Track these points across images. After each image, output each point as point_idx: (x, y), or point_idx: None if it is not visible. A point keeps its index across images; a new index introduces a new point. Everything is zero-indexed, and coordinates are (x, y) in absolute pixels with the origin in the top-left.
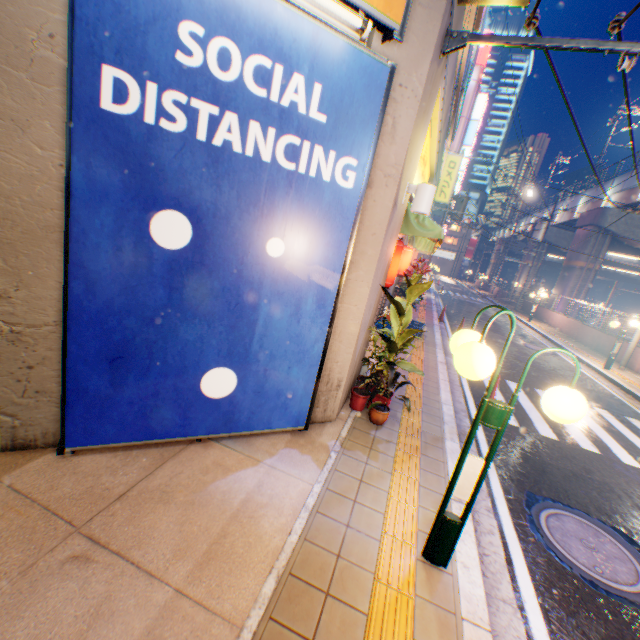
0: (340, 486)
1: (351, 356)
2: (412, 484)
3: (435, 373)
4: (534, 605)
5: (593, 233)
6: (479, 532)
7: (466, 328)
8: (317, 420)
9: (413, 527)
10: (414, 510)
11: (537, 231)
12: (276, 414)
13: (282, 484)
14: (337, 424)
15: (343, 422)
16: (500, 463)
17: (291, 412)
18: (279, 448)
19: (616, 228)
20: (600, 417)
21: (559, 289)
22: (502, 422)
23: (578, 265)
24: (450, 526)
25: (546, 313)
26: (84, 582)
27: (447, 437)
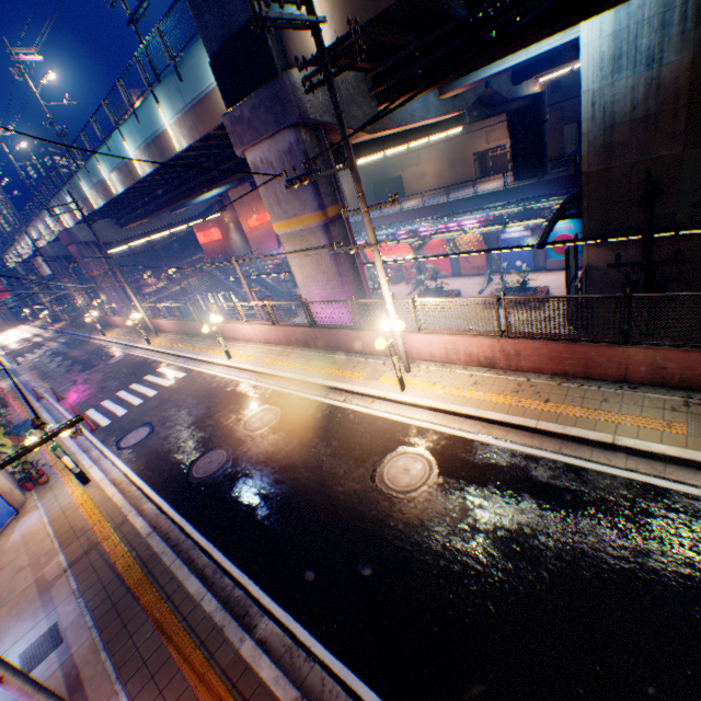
0: (51, 503)
1: (5, 477)
2: (75, 479)
3: (61, 439)
4: (122, 463)
5: (82, 248)
6: (104, 466)
7: (65, 386)
8: (22, 507)
9: (80, 484)
10: (79, 482)
11: (42, 267)
12: (1, 519)
13: (31, 523)
14: (32, 499)
15: (34, 496)
16: (107, 442)
17: (7, 513)
18: (18, 524)
19: (92, 238)
20: (147, 381)
21: (106, 295)
22: (61, 446)
23: (98, 274)
24: (81, 473)
25: (113, 320)
26: (3, 574)
27: (80, 456)
